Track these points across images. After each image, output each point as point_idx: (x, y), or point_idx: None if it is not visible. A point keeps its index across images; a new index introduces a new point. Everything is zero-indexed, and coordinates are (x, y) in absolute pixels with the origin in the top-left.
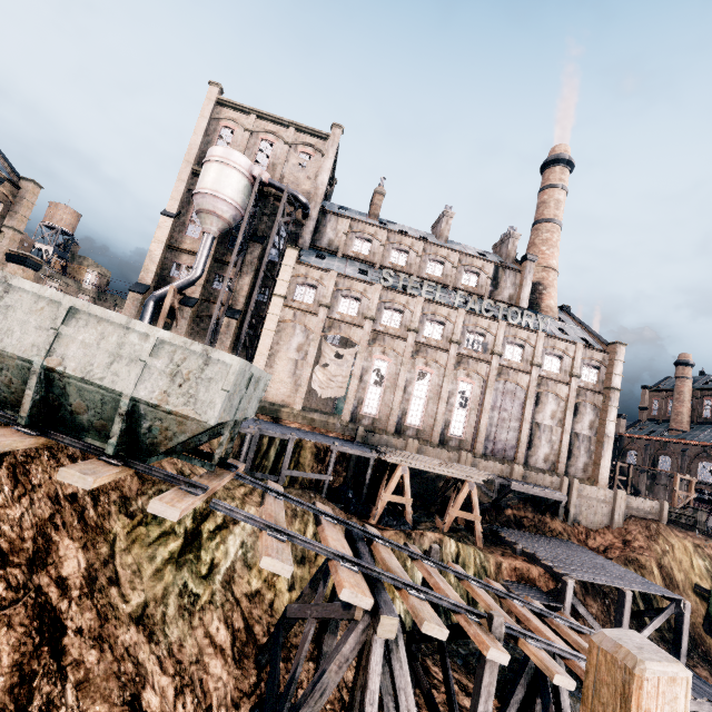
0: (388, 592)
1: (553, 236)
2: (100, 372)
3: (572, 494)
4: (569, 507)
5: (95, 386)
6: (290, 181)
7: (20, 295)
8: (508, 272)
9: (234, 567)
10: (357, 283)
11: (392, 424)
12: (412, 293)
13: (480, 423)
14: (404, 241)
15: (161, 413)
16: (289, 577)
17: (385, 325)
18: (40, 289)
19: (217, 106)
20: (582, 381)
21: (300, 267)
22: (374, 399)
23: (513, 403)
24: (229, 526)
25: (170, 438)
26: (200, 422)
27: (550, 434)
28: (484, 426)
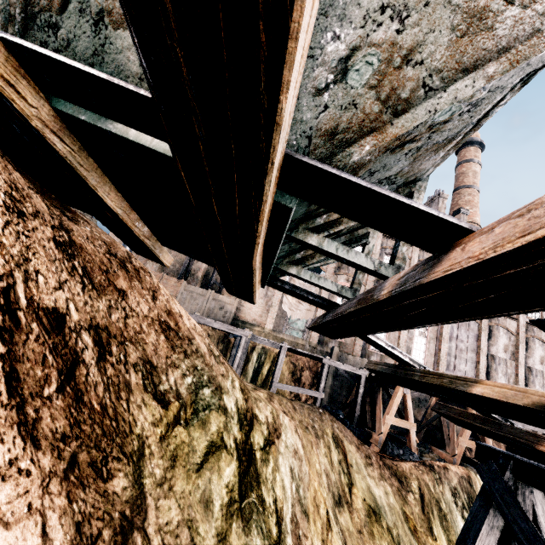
0: None
1: (474, 198)
2: None
3: None
4: None
5: None
6: None
7: None
8: None
9: (295, 517)
10: None
11: (358, 348)
12: None
13: (440, 352)
14: None
15: None
16: (339, 530)
17: None
18: None
19: None
20: (528, 317)
21: None
22: None
23: (468, 334)
24: (274, 442)
25: (402, 103)
26: None
27: (505, 367)
28: (444, 355)
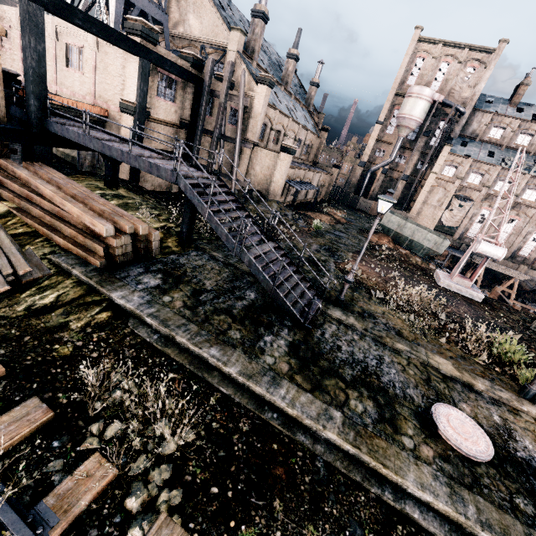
0: None
1: None
2: (420, 241)
3: None
4: None
5: (419, 243)
6: (455, 91)
7: (407, 225)
8: None
9: None
10: (484, 165)
11: None
12: (522, 172)
13: None
14: (532, 128)
15: (430, 250)
16: None
17: (496, 190)
18: (412, 225)
19: (417, 43)
20: None
21: (450, 156)
22: (475, 230)
23: None
24: None
25: (430, 254)
26: (438, 253)
27: None
28: None
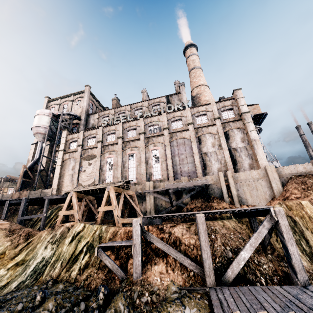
0: (1, 265)
1: (196, 73)
2: None
3: (229, 181)
4: (231, 191)
5: None
6: (74, 112)
7: None
8: (174, 96)
9: None
10: (93, 130)
11: None
12: (116, 123)
13: (167, 166)
14: (121, 109)
15: None
16: None
17: (108, 142)
18: None
19: (49, 103)
20: (224, 119)
21: (69, 136)
22: (110, 177)
23: (185, 148)
24: None
25: None
26: None
27: (215, 156)
28: (170, 167)
